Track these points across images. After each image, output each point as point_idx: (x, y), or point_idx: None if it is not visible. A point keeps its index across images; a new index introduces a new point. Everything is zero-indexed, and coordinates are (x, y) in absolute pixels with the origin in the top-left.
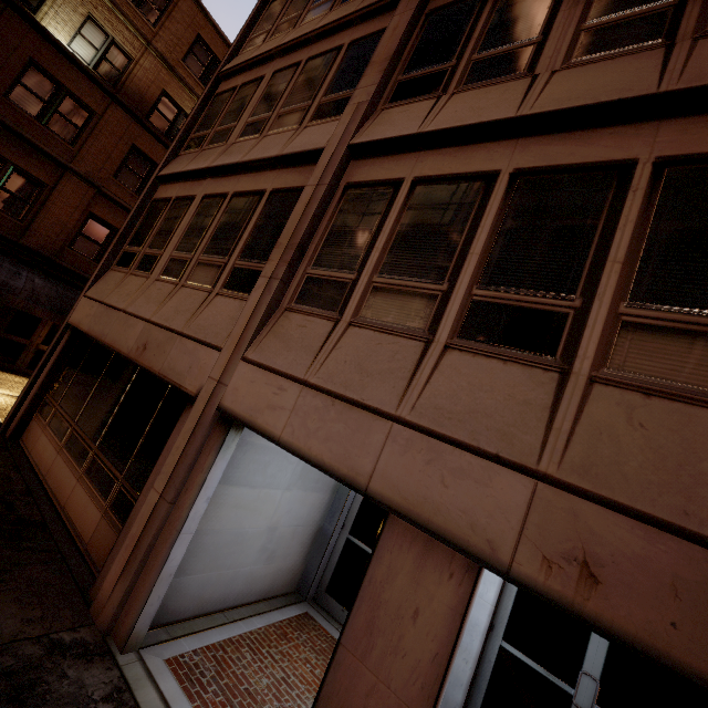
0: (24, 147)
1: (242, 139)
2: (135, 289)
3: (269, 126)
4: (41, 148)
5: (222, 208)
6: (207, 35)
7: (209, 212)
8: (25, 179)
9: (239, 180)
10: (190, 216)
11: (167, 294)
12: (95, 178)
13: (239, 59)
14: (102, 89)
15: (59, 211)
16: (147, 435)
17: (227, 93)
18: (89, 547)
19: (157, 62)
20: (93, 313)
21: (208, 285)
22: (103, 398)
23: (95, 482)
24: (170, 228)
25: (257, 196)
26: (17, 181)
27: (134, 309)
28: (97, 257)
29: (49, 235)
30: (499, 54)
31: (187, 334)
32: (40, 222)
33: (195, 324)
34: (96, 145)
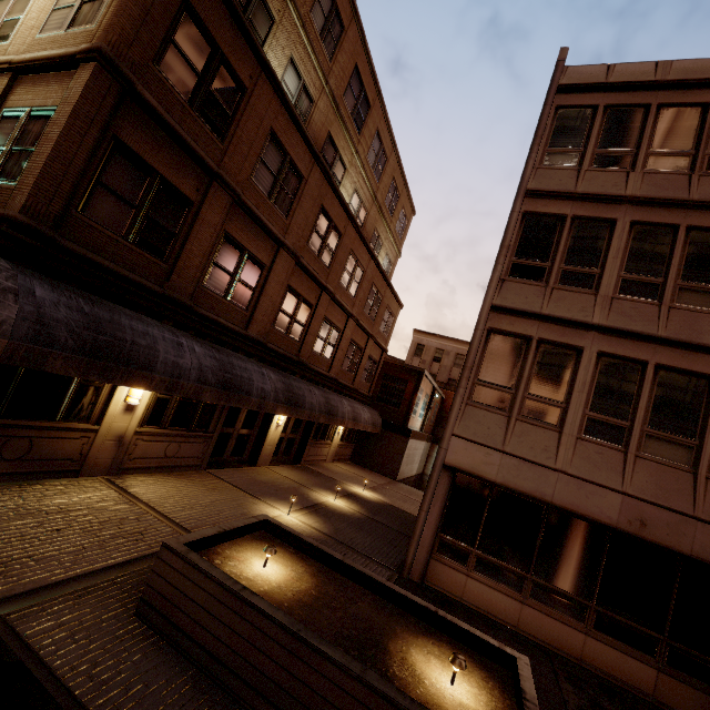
0: (255, 229)
1: (628, 298)
2: (552, 444)
3: (670, 296)
4: (269, 229)
5: (648, 378)
6: (360, 64)
7: (626, 377)
8: (253, 264)
9: (657, 351)
10: (590, 372)
11: (622, 463)
12: (296, 248)
13: (553, 179)
14: (312, 150)
15: (271, 292)
16: (676, 601)
17: (549, 219)
18: (657, 697)
19: (328, 101)
20: (498, 463)
21: (684, 465)
22: (564, 554)
23: (620, 639)
24: (559, 378)
25: (703, 379)
26: (247, 269)
27: (581, 473)
28: (287, 329)
29: (263, 318)
30: None
31: (709, 521)
32: (259, 308)
33: (709, 511)
34: (300, 213)
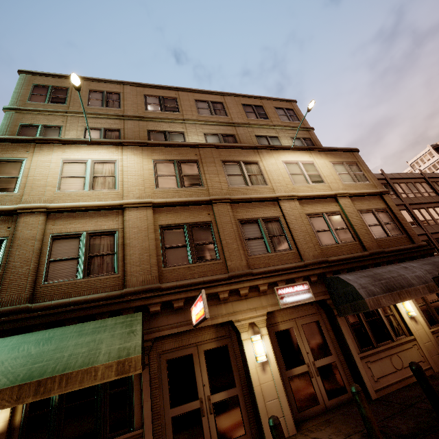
0: None
1: None
2: None
3: None
4: None
5: None
6: None
7: None
8: None
9: None
10: None
11: None
12: None
13: None
14: None
15: None
16: None
17: None
18: None
19: None
20: None
21: None
22: None
23: None
24: None
25: None
26: None
27: None
28: None
29: None
30: (430, 220)
31: None
32: None
33: None
34: None
